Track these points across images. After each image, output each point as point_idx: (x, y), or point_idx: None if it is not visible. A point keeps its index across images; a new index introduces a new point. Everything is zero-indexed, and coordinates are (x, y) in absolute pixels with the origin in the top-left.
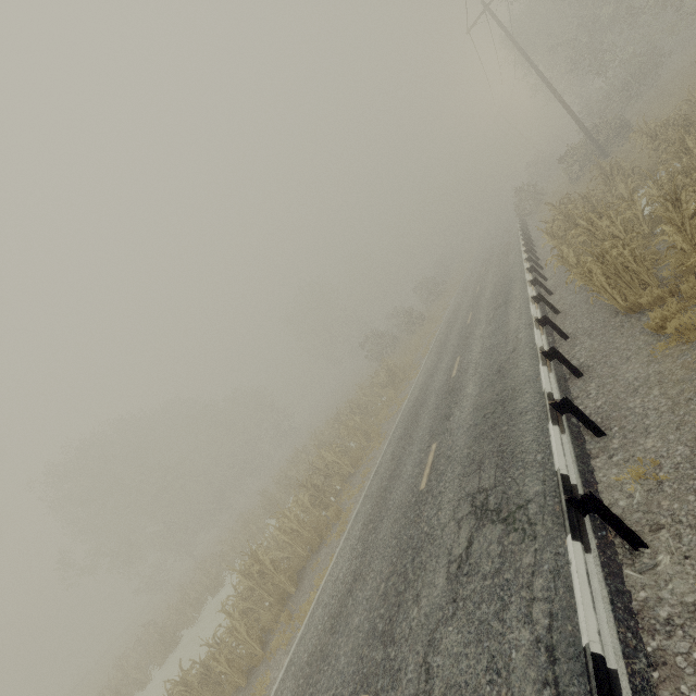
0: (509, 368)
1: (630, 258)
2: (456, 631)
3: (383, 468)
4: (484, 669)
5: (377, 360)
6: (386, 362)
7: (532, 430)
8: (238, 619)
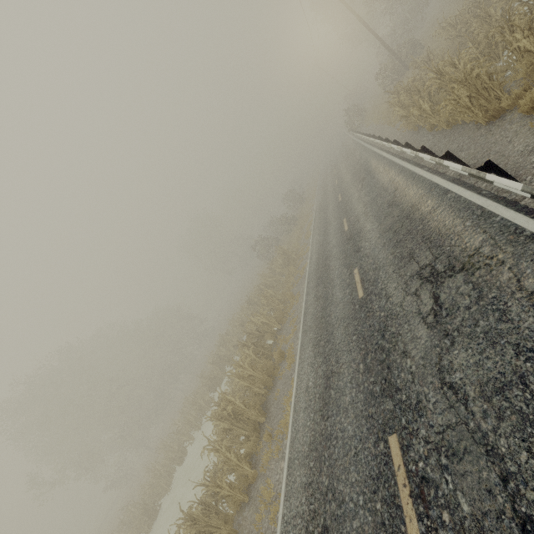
0: (399, 199)
1: (485, 77)
2: (463, 350)
3: (311, 308)
4: (514, 356)
5: (266, 259)
6: (280, 248)
7: (448, 214)
8: (225, 452)
